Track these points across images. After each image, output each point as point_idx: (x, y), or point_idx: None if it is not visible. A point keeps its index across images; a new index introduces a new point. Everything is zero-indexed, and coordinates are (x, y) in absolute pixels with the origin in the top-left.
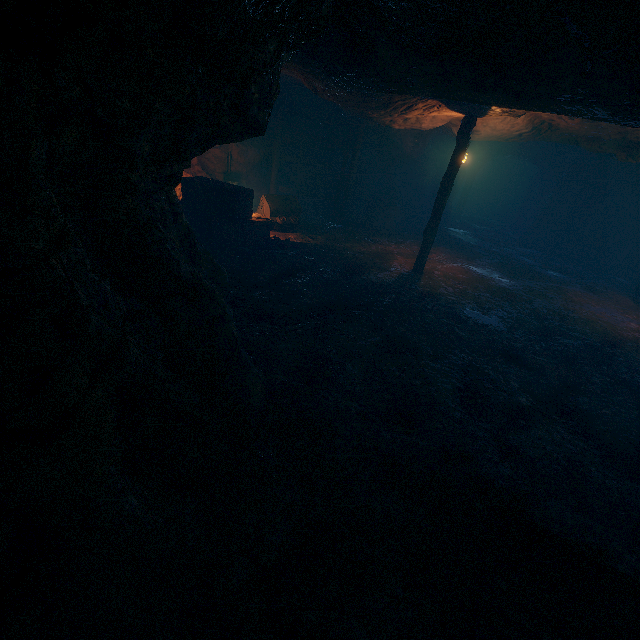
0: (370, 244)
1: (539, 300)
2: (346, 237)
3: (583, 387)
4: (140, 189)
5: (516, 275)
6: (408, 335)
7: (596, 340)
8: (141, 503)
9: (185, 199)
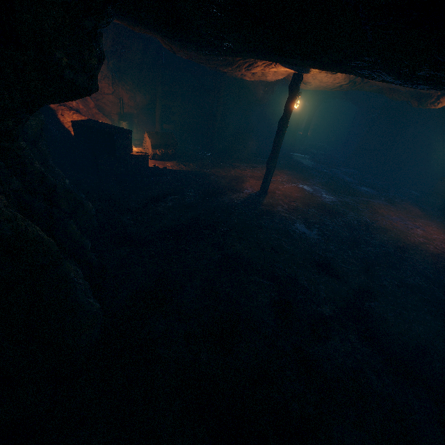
0: (230, 169)
1: (352, 213)
2: (213, 164)
3: (376, 292)
4: None
5: (338, 192)
6: (243, 252)
7: (391, 246)
8: None
9: (77, 138)
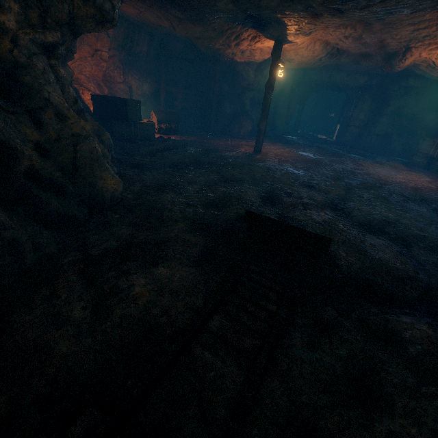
0: (227, 141)
1: (338, 165)
2: (211, 138)
3: (353, 199)
4: (21, 45)
5: (326, 155)
6: (237, 175)
7: (372, 182)
8: (7, 218)
9: (95, 109)
